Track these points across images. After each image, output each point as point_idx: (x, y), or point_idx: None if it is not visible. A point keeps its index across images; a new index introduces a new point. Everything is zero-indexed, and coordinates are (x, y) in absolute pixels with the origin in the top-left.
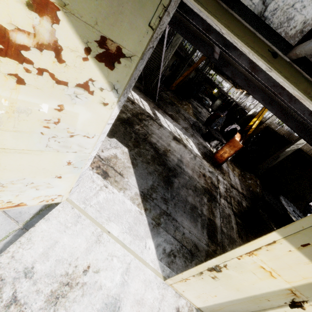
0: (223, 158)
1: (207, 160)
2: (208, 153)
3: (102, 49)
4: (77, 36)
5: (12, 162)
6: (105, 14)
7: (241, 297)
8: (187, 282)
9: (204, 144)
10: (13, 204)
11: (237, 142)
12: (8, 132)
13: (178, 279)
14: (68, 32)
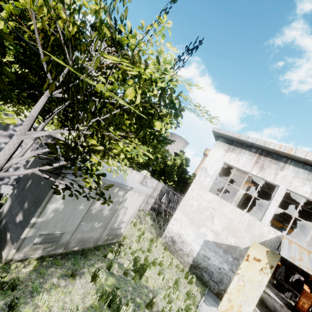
0: (304, 309)
1: (292, 311)
2: (289, 305)
3: (271, 266)
4: (268, 265)
5: (250, 293)
6: (272, 262)
7: None
8: None
9: (280, 295)
10: None
11: (309, 293)
12: (254, 284)
13: None
14: (268, 265)
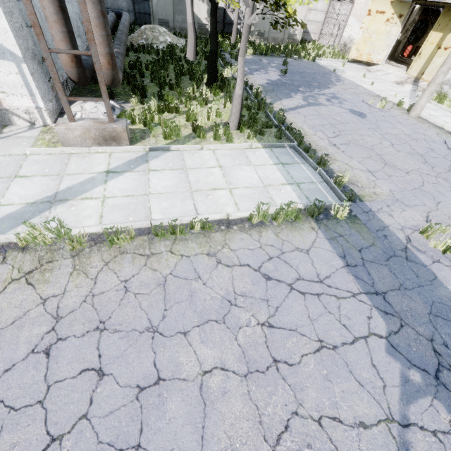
0: None
1: None
2: None
3: (399, 16)
4: (396, 15)
5: (378, 44)
6: (400, 11)
7: (426, 59)
8: (412, 67)
9: None
10: (372, 60)
11: None
12: (381, 35)
13: (409, 69)
14: (395, 15)
